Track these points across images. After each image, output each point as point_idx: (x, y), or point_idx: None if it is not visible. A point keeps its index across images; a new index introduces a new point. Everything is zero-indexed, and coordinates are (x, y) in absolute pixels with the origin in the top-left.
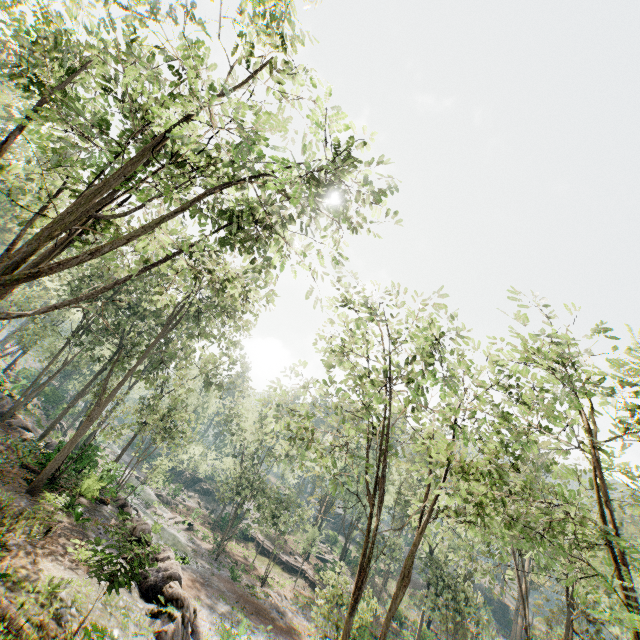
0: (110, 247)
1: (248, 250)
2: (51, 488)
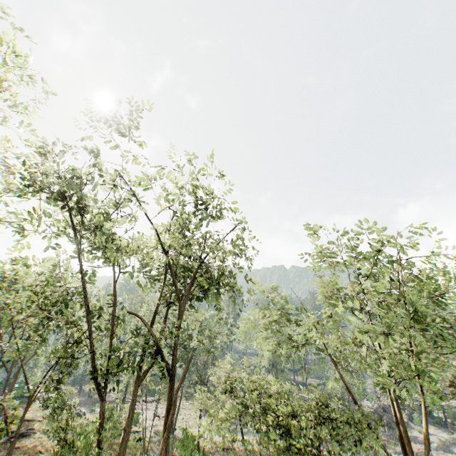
0: None
1: None
2: None
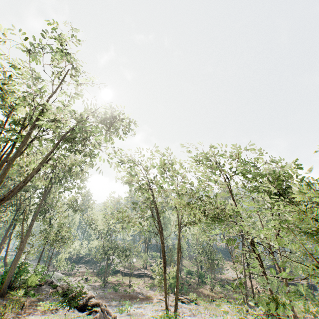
0: (30, 177)
1: (84, 155)
2: (10, 290)
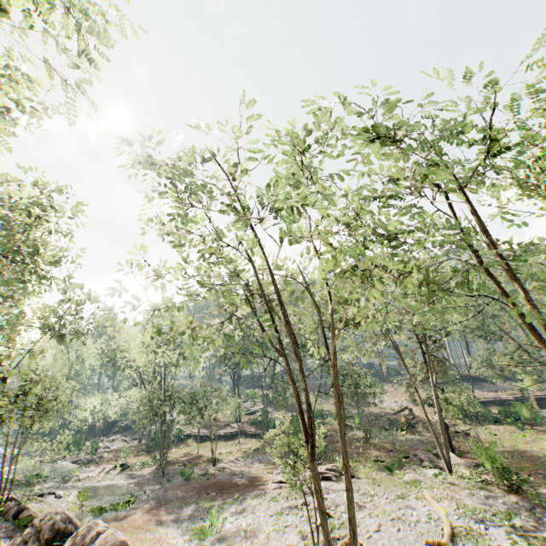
0: None
1: None
2: None
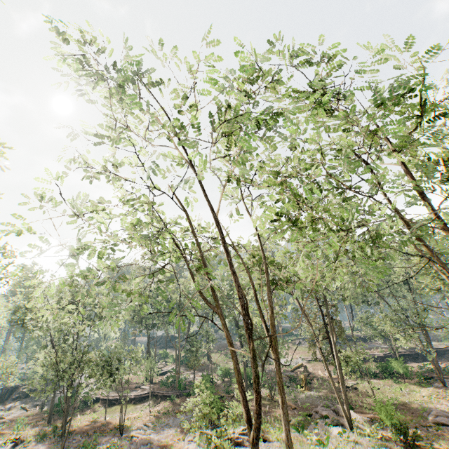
0: None
1: None
2: None
